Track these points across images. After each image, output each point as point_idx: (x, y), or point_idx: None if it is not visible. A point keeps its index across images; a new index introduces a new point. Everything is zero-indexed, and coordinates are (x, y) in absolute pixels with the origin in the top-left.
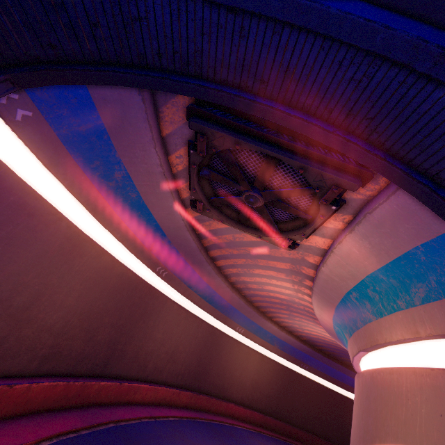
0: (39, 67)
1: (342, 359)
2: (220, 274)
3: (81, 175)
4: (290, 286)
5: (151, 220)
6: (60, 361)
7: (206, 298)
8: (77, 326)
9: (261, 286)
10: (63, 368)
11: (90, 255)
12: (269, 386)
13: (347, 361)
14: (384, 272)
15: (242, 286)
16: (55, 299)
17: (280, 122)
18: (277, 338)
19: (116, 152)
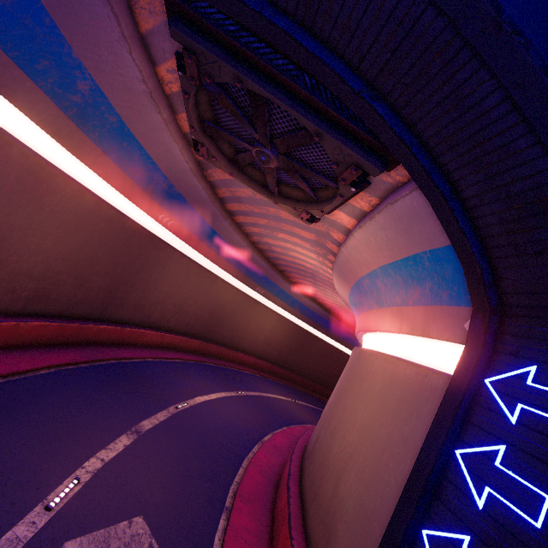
0: None
1: None
2: (240, 232)
3: (24, 80)
4: (315, 257)
5: (145, 156)
6: (49, 304)
7: (223, 255)
8: (63, 272)
9: (286, 251)
10: (54, 311)
11: (65, 194)
12: (283, 343)
13: None
14: (394, 267)
15: (265, 248)
16: (27, 242)
17: (296, 58)
18: (299, 303)
19: (71, 49)
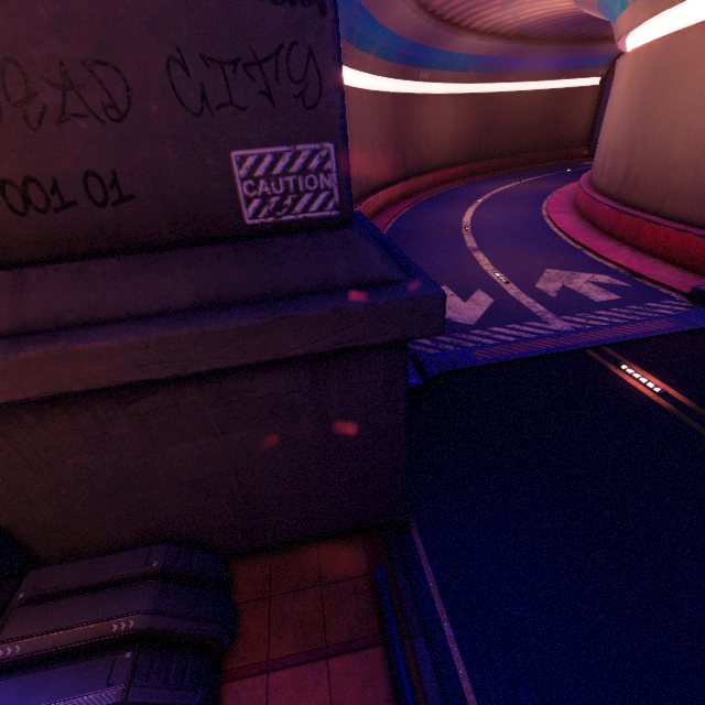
0: None
1: (568, 34)
2: None
3: None
4: None
5: None
6: None
7: (381, 54)
8: None
9: None
10: None
11: None
12: (469, 131)
13: (574, 34)
14: None
15: None
16: None
17: None
18: (474, 58)
19: None
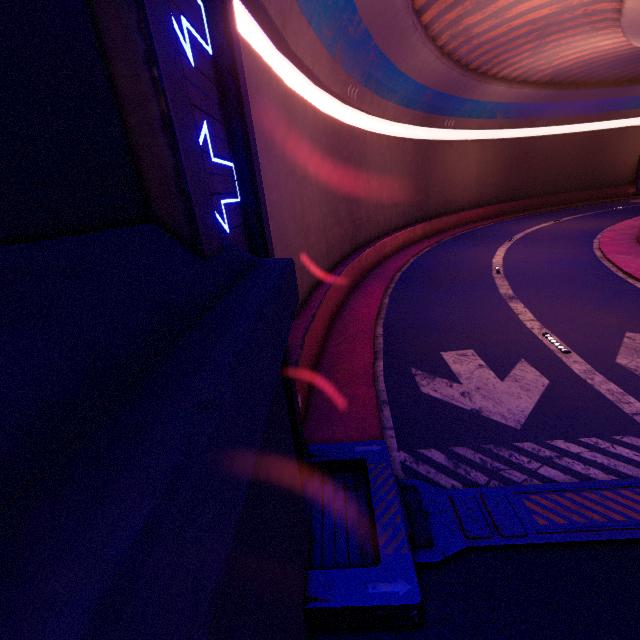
0: None
1: (606, 77)
2: (427, 41)
3: None
4: None
5: None
6: (333, 252)
7: (403, 102)
8: (327, 214)
9: (501, 17)
10: (338, 257)
11: (300, 118)
12: (497, 173)
13: (614, 77)
14: None
15: (458, 43)
16: (308, 196)
17: None
18: (502, 105)
19: None
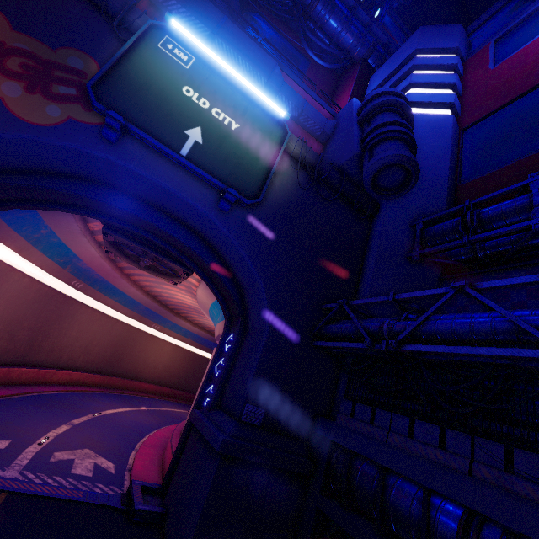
0: (5, 204)
1: None
2: (135, 286)
3: (14, 234)
4: (191, 298)
5: (70, 252)
6: None
7: (122, 302)
8: (2, 330)
9: (172, 296)
10: None
11: (14, 280)
12: (180, 368)
13: None
14: (214, 305)
15: (157, 294)
16: None
17: (153, 242)
18: (191, 333)
19: (45, 222)
